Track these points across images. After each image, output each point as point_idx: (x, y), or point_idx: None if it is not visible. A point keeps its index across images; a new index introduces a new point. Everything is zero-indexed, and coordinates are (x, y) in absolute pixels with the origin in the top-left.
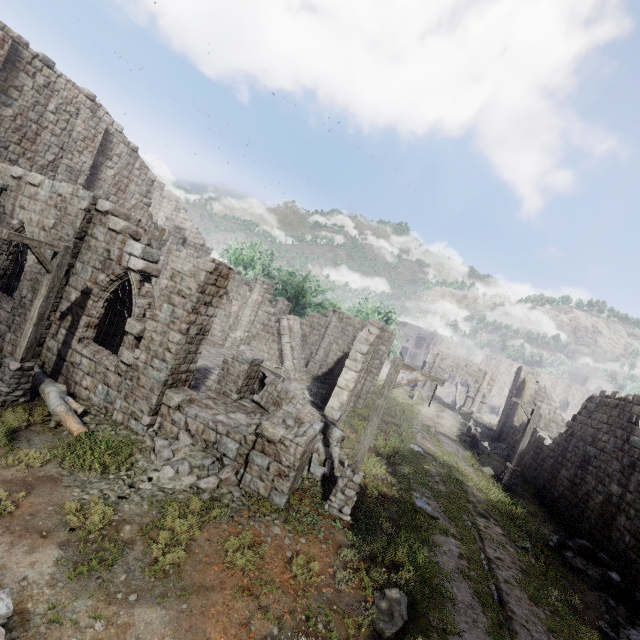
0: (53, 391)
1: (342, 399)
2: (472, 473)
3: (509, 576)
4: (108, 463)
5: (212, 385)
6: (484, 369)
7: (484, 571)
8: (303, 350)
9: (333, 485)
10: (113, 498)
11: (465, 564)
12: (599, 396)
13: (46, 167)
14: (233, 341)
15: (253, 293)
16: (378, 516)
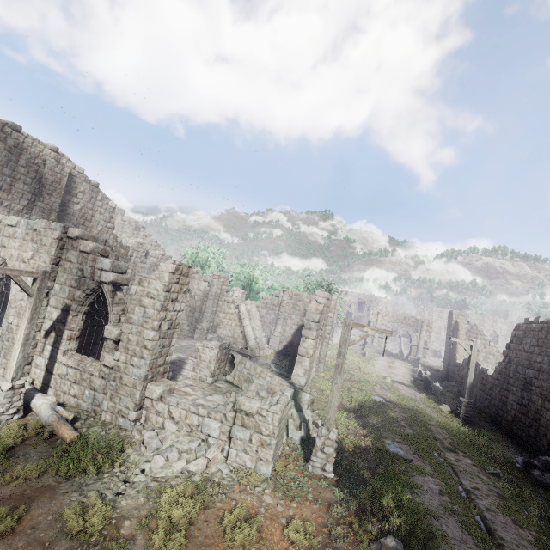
0: (44, 404)
1: (305, 365)
2: (432, 412)
3: (489, 504)
4: (101, 463)
5: (188, 373)
6: (420, 319)
7: (466, 503)
8: (263, 329)
9: (312, 446)
10: (110, 496)
11: (447, 500)
12: (524, 323)
13: (21, 211)
14: (201, 332)
15: (212, 287)
16: (358, 468)
